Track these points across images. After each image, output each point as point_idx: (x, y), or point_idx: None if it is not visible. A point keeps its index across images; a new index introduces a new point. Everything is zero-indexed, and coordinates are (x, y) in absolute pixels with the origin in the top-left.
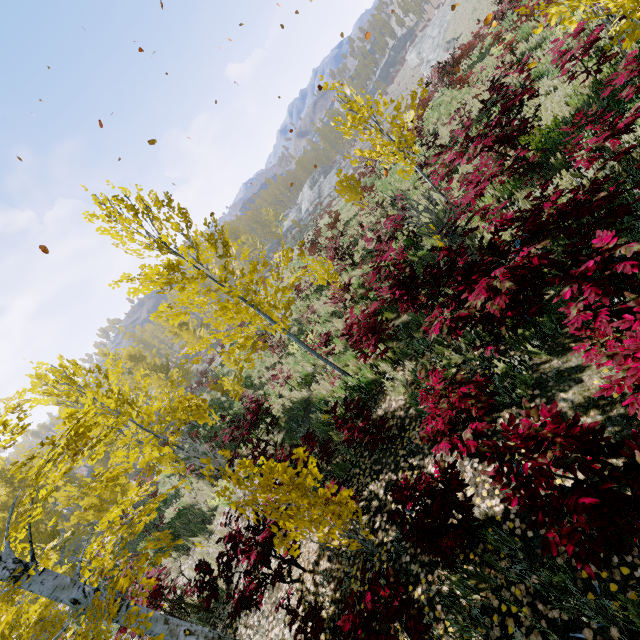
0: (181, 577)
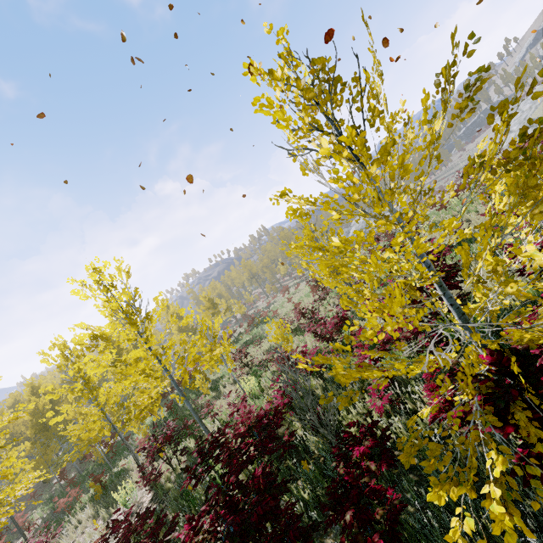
0: (79, 539)
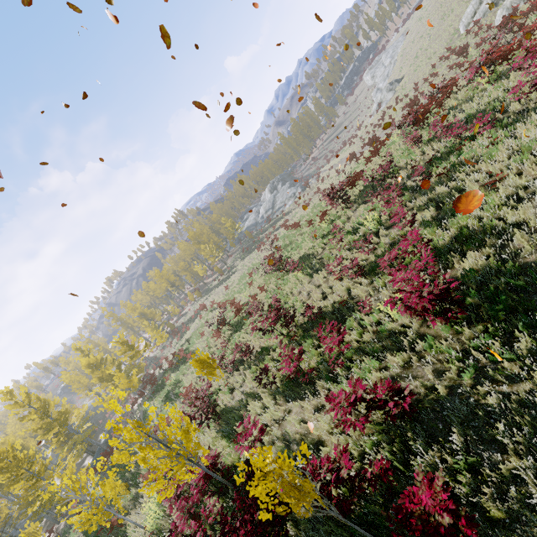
0: None
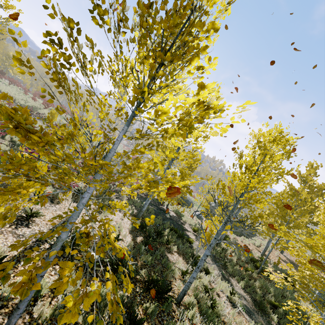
0: None
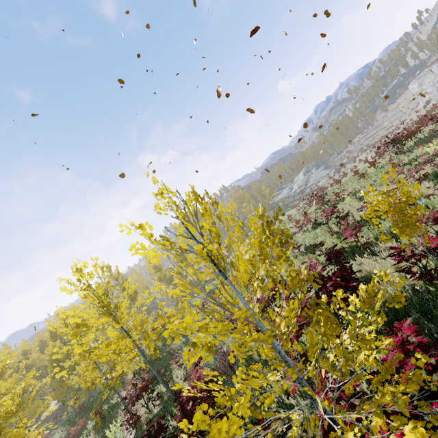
0: None
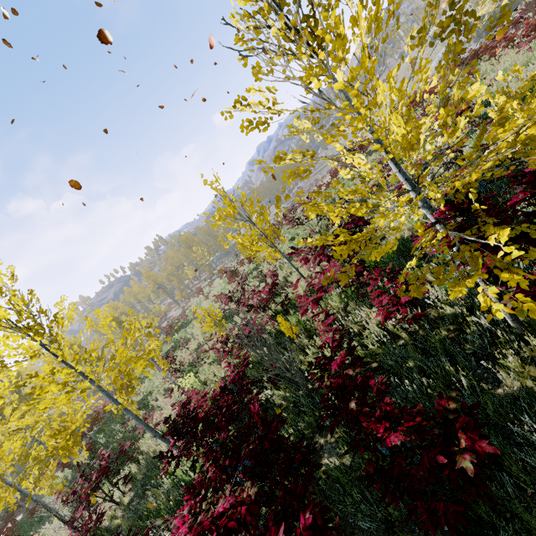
0: None
